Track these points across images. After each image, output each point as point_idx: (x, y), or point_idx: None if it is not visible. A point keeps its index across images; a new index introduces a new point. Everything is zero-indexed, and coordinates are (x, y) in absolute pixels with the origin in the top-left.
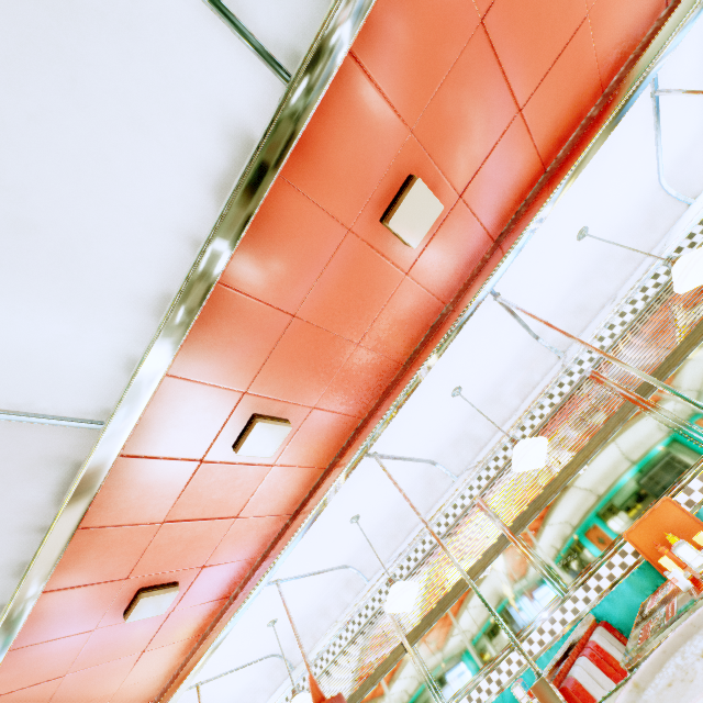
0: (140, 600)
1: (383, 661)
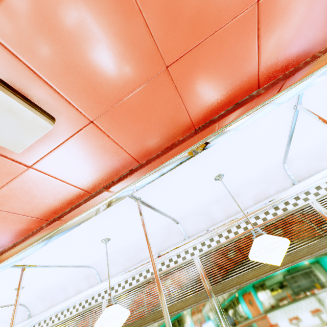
0: None
1: None
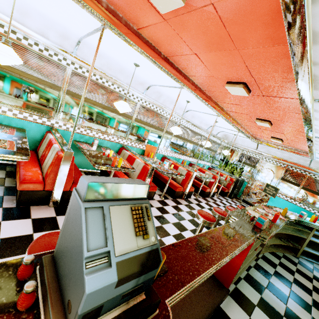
0: (184, 3)
1: (41, 79)
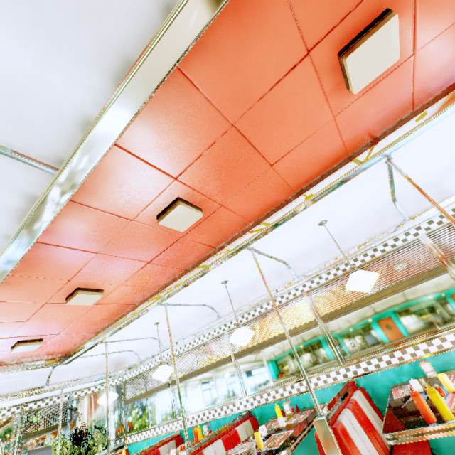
0: (178, 205)
1: (296, 327)
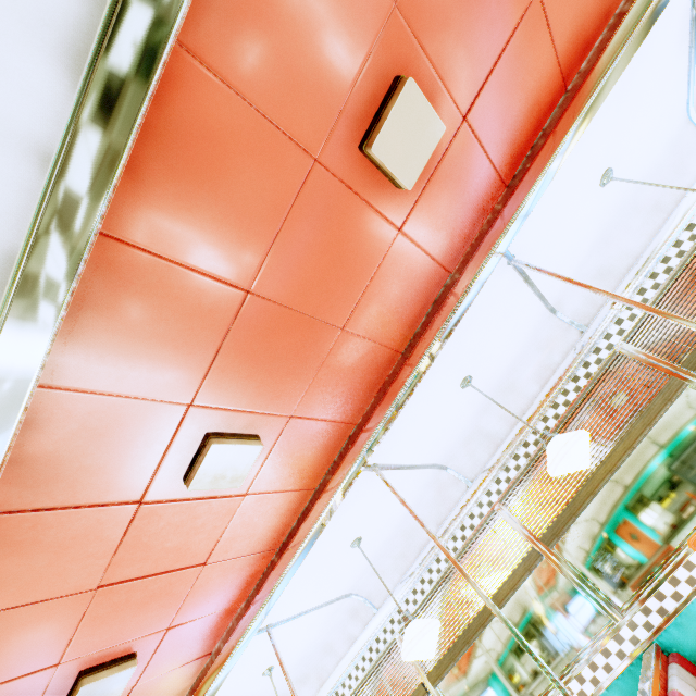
0: (80, 688)
1: None
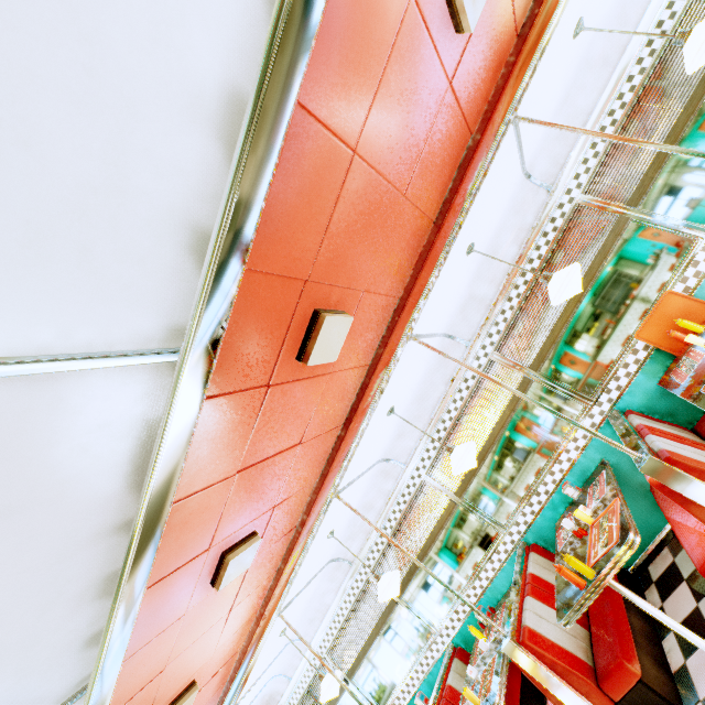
0: (229, 563)
1: (438, 521)
